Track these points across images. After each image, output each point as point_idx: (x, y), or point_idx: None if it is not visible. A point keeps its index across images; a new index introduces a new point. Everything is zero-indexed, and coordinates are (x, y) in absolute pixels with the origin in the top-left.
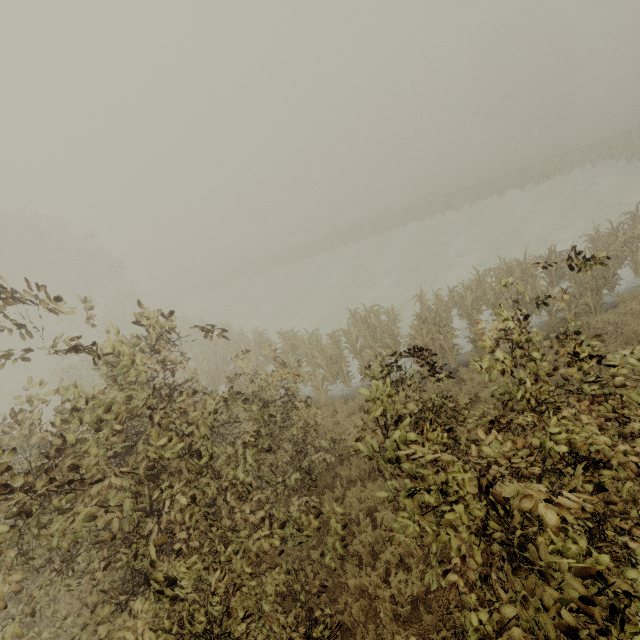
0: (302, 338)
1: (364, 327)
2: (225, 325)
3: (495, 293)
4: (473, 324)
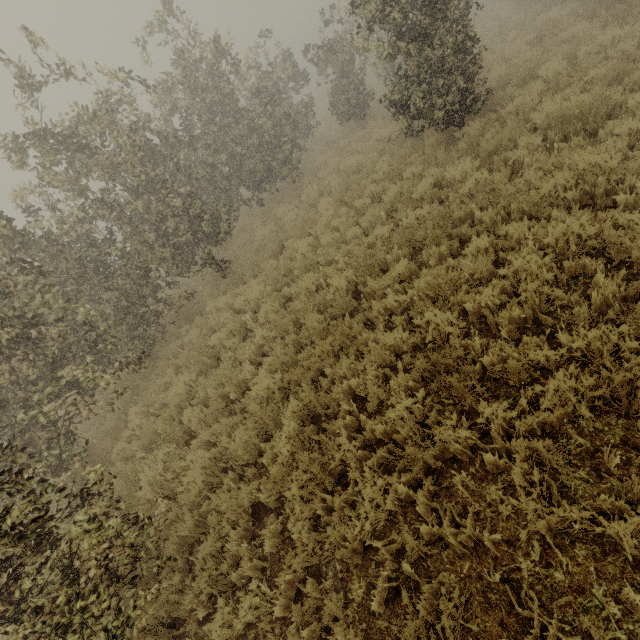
0: None
1: None
2: None
3: None
4: None
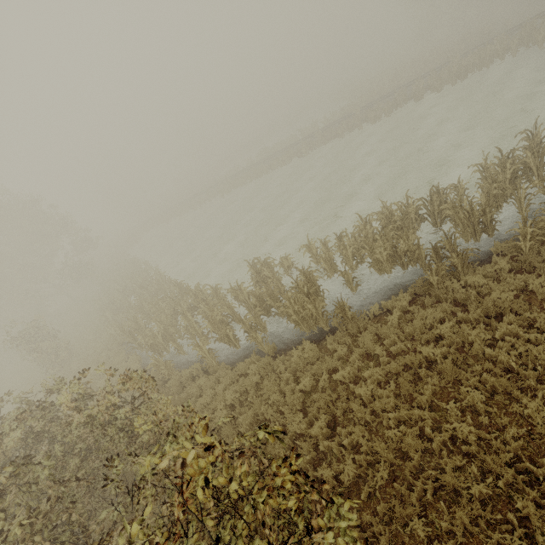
0: (199, 299)
1: (253, 285)
2: (157, 272)
3: (370, 247)
4: (349, 281)
